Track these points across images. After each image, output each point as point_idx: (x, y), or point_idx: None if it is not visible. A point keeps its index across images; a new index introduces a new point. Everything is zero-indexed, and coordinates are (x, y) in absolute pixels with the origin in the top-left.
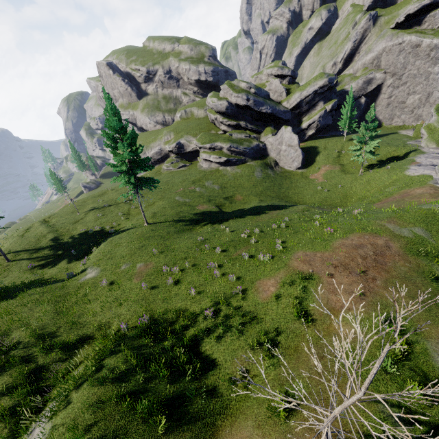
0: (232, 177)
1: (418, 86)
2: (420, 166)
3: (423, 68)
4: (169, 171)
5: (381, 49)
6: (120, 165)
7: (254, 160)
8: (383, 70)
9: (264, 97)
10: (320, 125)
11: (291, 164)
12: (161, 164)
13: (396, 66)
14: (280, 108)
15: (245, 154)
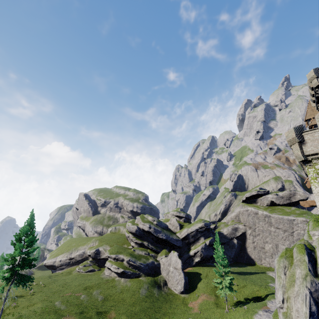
0: (120, 289)
1: (267, 238)
2: (266, 311)
3: (265, 226)
4: (78, 273)
5: (238, 211)
6: (11, 260)
7: (147, 275)
8: (243, 223)
9: (163, 228)
10: (203, 254)
11: (176, 286)
12: (79, 265)
13: (249, 222)
14: (173, 237)
15: (140, 269)
